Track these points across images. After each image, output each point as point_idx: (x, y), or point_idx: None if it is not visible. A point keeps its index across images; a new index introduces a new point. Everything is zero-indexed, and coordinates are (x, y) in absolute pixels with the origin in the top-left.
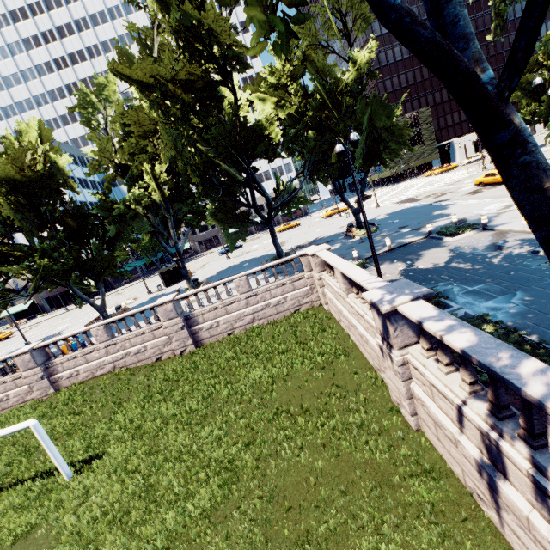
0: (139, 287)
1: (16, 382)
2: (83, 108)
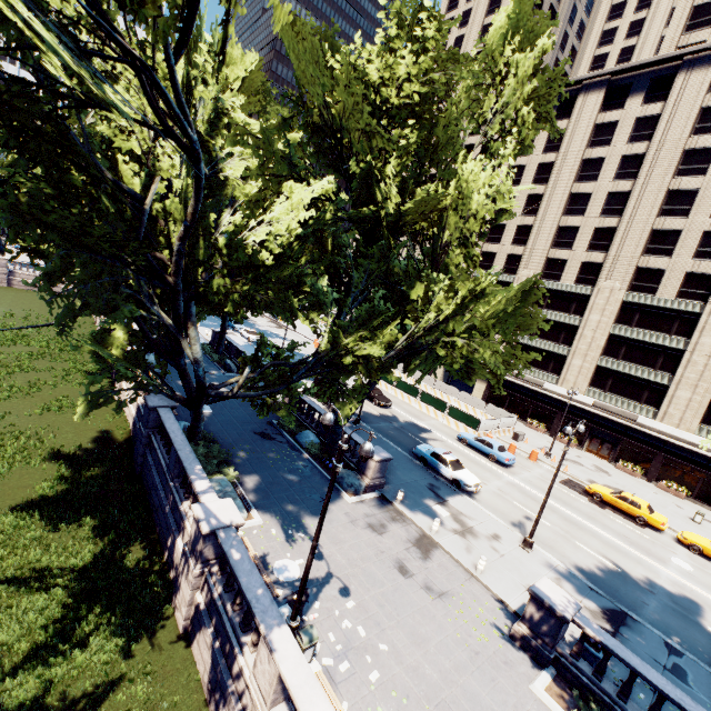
0: None
1: None
2: None
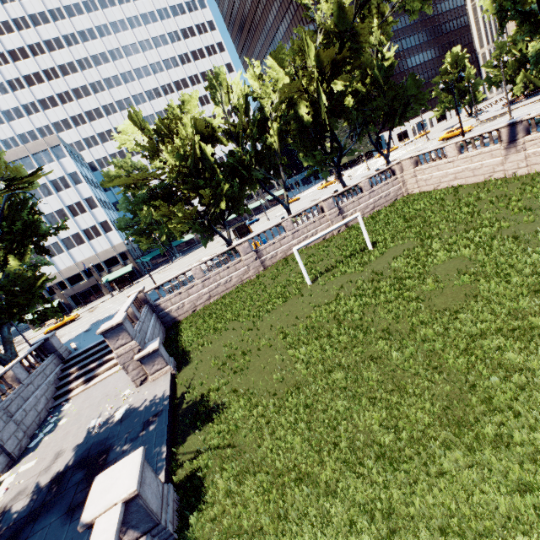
0: (185, 260)
1: (236, 267)
2: (211, 89)
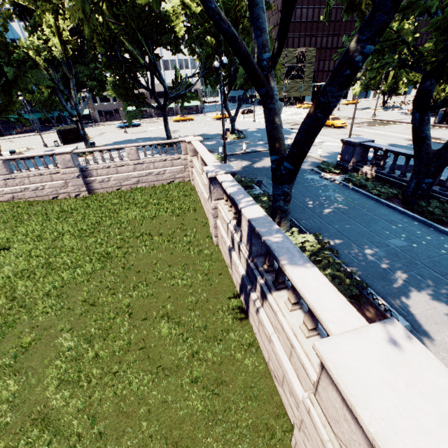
0: (33, 139)
1: None
2: None
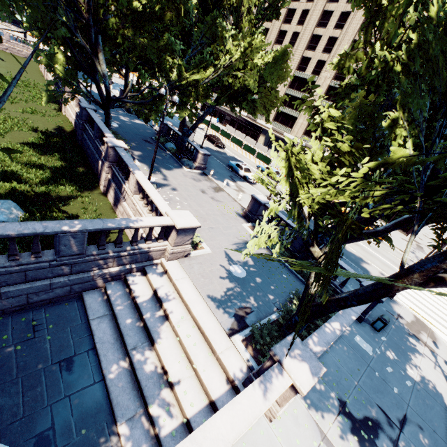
0: None
1: None
2: None
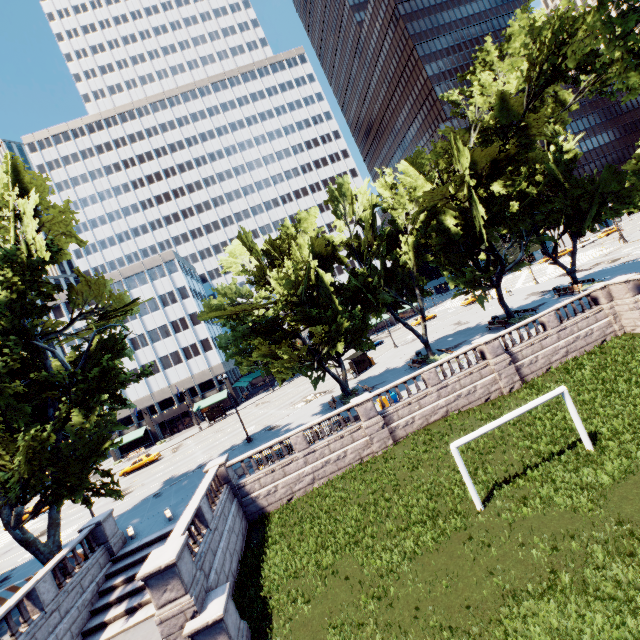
0: (288, 392)
1: (353, 436)
2: (332, 202)
